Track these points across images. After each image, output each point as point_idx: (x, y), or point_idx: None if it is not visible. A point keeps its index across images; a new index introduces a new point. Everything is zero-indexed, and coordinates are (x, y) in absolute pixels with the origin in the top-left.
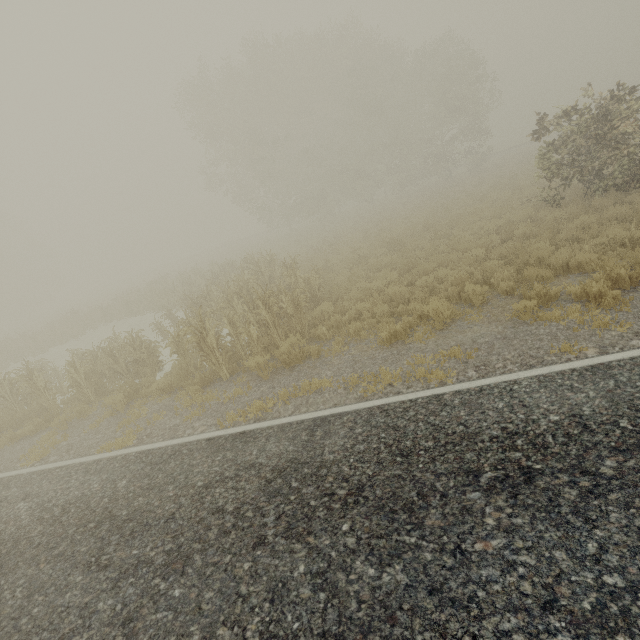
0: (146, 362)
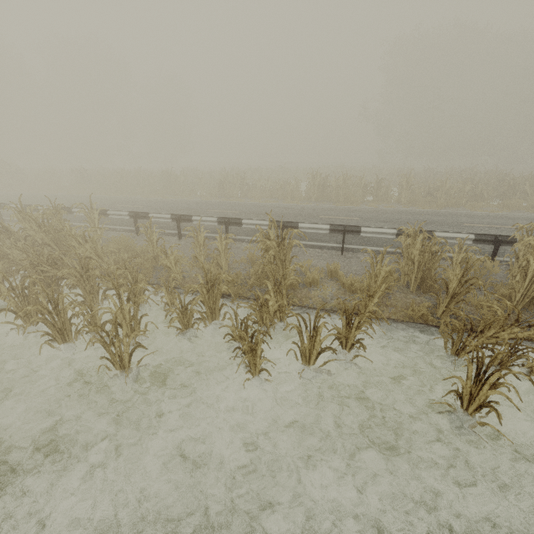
0: (484, 197)
